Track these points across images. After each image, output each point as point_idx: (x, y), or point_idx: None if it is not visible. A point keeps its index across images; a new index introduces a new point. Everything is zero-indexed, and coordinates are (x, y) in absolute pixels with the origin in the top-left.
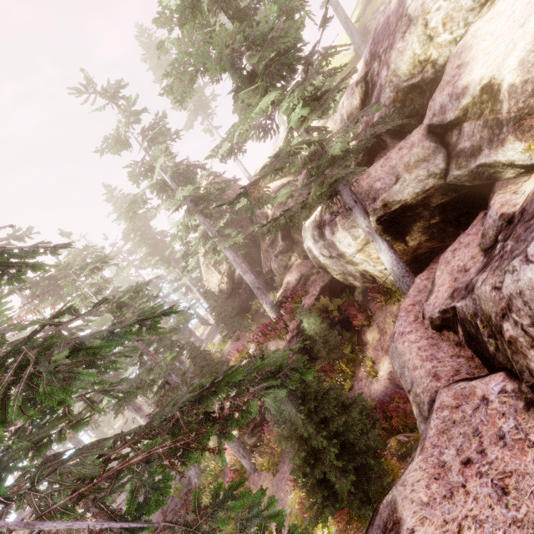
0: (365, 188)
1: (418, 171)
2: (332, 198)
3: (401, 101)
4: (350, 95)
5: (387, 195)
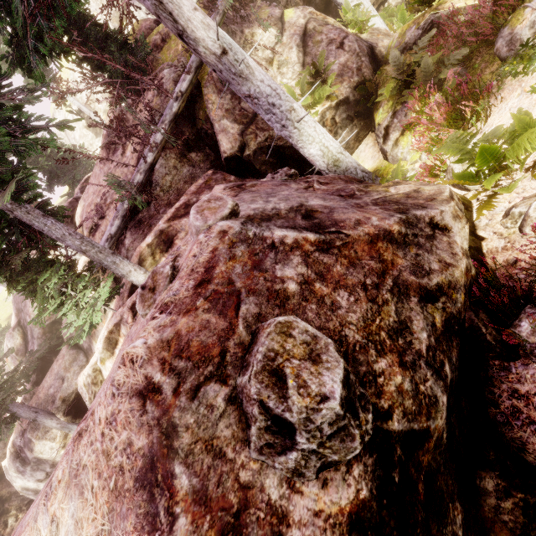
0: (44, 398)
1: (73, 368)
2: (12, 422)
3: (50, 332)
4: (11, 338)
5: (62, 393)
